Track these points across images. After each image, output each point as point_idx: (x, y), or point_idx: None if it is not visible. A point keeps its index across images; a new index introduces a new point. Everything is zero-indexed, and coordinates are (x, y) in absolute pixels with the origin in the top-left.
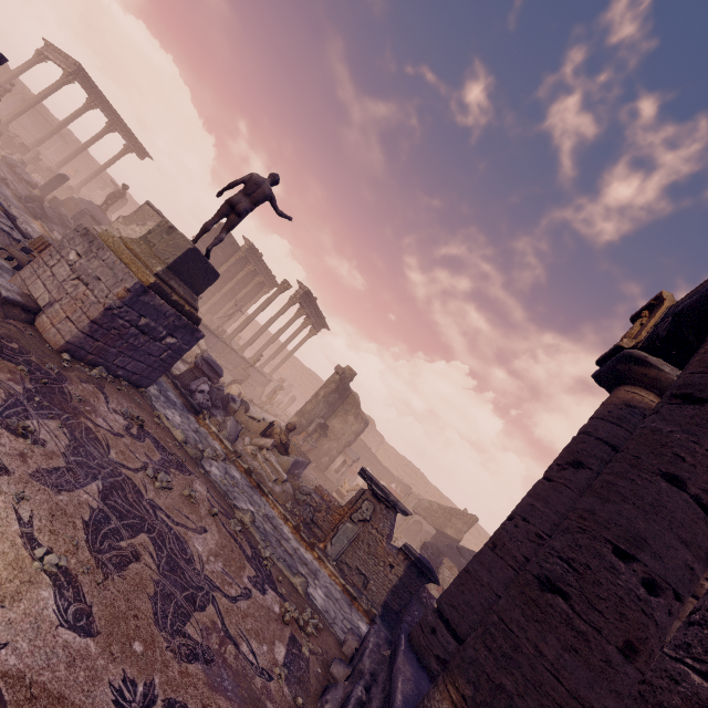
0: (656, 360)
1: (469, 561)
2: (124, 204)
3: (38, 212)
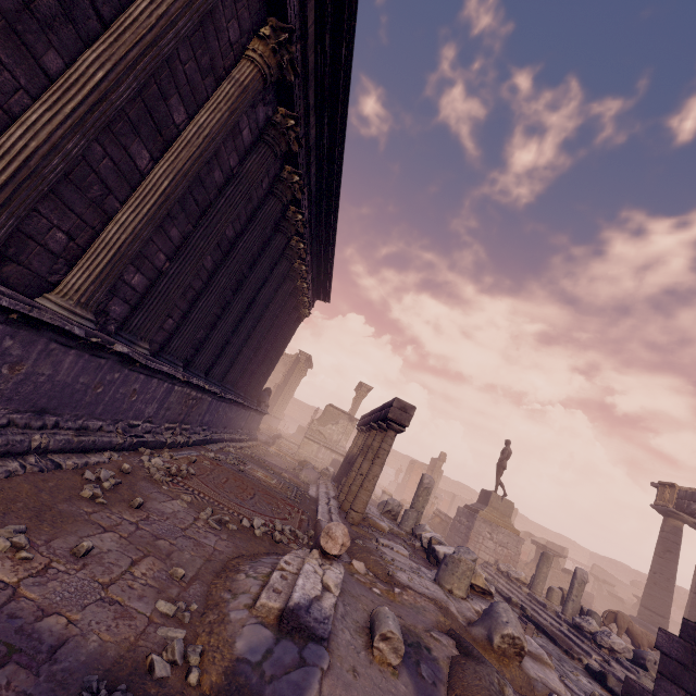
0: (682, 514)
1: (647, 590)
2: None
3: None
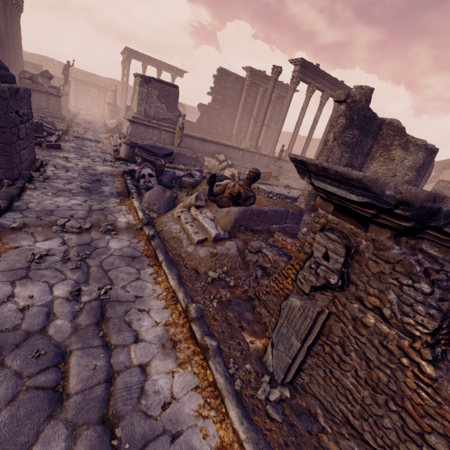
0: None
1: None
2: (185, 110)
3: (115, 131)
